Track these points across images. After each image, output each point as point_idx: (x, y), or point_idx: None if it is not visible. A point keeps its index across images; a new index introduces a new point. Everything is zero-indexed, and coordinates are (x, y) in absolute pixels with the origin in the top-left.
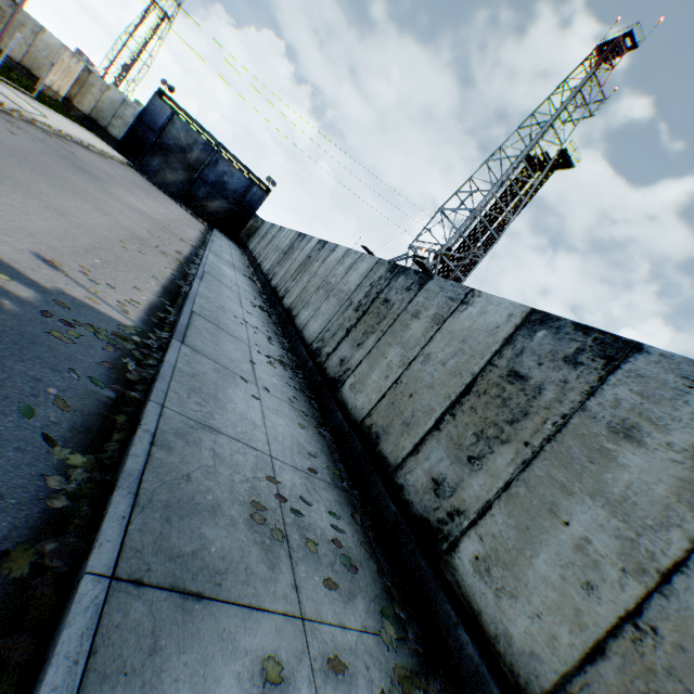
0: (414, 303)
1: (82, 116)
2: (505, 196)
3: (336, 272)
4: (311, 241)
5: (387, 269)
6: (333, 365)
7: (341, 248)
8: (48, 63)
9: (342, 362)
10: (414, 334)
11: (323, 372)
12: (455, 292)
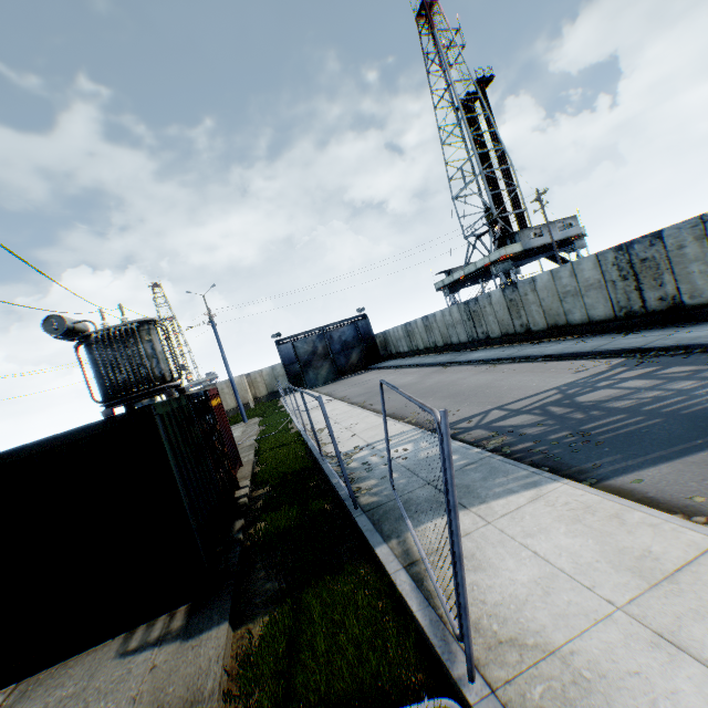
0: (668, 245)
1: (266, 397)
2: (475, 142)
3: (563, 284)
4: (492, 295)
5: (613, 252)
6: (656, 306)
7: (540, 276)
8: (243, 392)
9: (661, 299)
10: (694, 253)
11: (654, 313)
12: (690, 223)
